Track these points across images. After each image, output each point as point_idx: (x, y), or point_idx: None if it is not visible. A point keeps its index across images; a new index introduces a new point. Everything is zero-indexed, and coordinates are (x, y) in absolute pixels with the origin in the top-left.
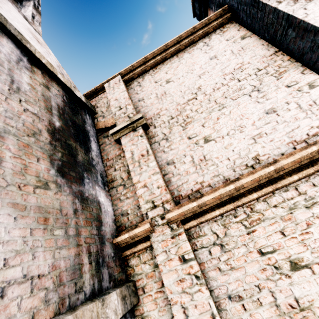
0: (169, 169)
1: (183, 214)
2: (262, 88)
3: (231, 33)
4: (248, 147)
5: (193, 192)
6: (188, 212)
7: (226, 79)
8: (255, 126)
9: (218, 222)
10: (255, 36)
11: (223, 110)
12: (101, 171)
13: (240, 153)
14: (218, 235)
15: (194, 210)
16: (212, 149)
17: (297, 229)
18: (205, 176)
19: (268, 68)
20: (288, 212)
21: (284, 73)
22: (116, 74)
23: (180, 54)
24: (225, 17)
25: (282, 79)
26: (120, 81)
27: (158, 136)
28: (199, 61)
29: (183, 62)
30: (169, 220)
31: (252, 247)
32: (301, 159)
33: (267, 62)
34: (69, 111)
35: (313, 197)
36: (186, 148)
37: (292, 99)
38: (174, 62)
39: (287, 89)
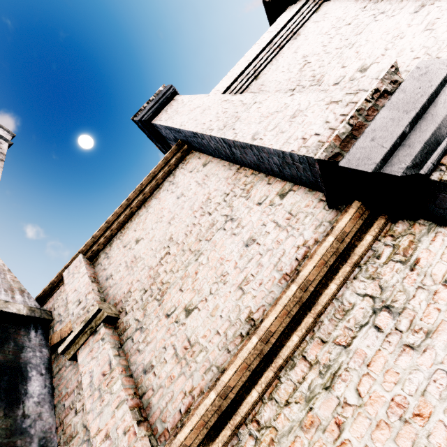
0: (147, 382)
1: None
2: (235, 215)
3: (193, 163)
4: (237, 304)
5: (182, 415)
6: None
7: (196, 217)
8: (239, 268)
9: None
10: (215, 159)
11: (200, 258)
12: (44, 431)
13: (230, 317)
14: None
15: None
16: (196, 324)
17: (328, 440)
18: (194, 376)
19: (235, 189)
20: (307, 408)
21: (252, 189)
22: (76, 253)
23: (147, 202)
24: (182, 150)
25: (252, 198)
26: (81, 262)
27: (131, 326)
28: (166, 204)
29: (151, 210)
30: None
31: None
32: (286, 309)
33: (232, 182)
34: None
35: (328, 364)
36: (165, 335)
37: (268, 218)
38: (142, 214)
39: (260, 207)
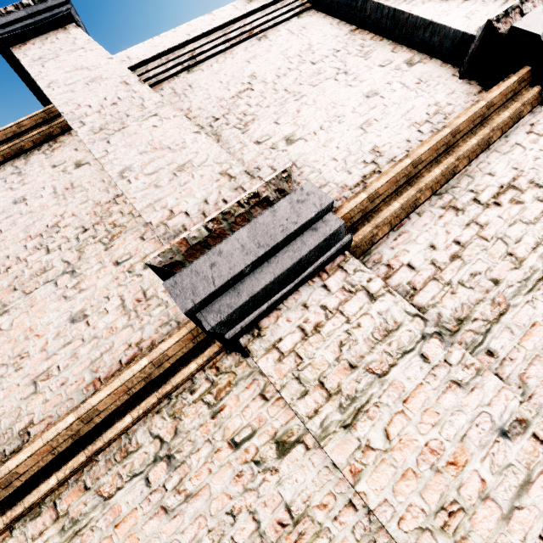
0: None
1: None
2: (80, 268)
3: (64, 153)
4: (19, 406)
5: None
6: None
7: (27, 248)
8: (47, 352)
9: None
10: (97, 164)
11: (1, 319)
12: None
13: (2, 423)
14: None
15: None
16: None
17: None
18: None
19: (99, 226)
20: None
21: (119, 237)
22: None
23: None
24: (53, 123)
25: (113, 250)
26: None
27: None
28: None
29: None
30: None
31: None
32: (51, 444)
33: (101, 214)
34: None
35: (77, 519)
36: None
37: (117, 290)
38: None
39: (115, 269)
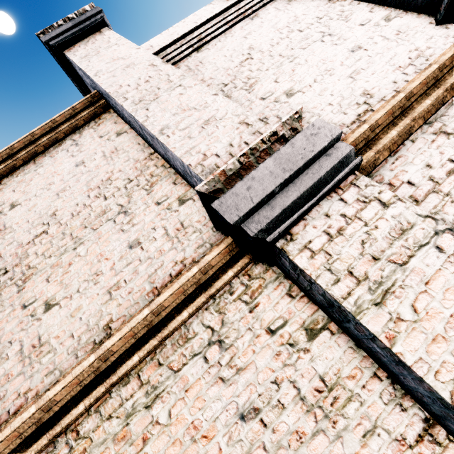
0: None
1: None
2: (130, 209)
3: (107, 126)
4: (101, 309)
5: (10, 416)
6: None
7: (90, 198)
8: (115, 270)
9: None
10: (132, 132)
11: (79, 248)
12: None
13: (90, 321)
14: None
15: None
16: (52, 322)
17: (131, 453)
18: (34, 378)
19: (141, 177)
20: (124, 423)
21: (156, 184)
22: None
23: (39, 158)
24: (97, 105)
25: (153, 194)
26: None
27: None
28: (61, 169)
29: (41, 171)
30: None
31: None
32: (134, 331)
33: (140, 168)
34: None
35: (156, 385)
36: (15, 328)
37: (160, 223)
38: (28, 172)
39: (157, 207)
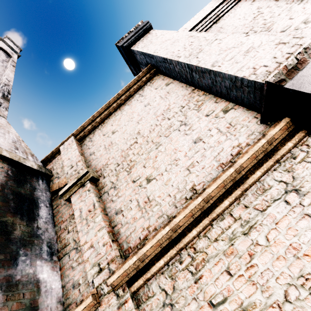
0: (117, 219)
1: (126, 274)
2: (188, 122)
3: (158, 82)
4: (185, 179)
5: (141, 240)
6: (130, 270)
7: (158, 120)
8: (188, 156)
9: (165, 273)
10: (176, 81)
11: (159, 148)
12: (50, 238)
13: (179, 186)
14: (166, 291)
15: (137, 266)
16: (154, 189)
17: (242, 263)
18: (151, 219)
19: (190, 104)
20: (229, 244)
21: (202, 105)
22: (69, 135)
23: (122, 107)
24: (151, 72)
25: (202, 111)
26: (73, 141)
27: (107, 185)
28: (136, 109)
29: (124, 113)
30: (112, 285)
31: (202, 300)
32: (224, 183)
33: (188, 99)
34: (12, 185)
35: (248, 220)
36: (131, 193)
37: (213, 126)
38: (117, 115)
39: (207, 118)
